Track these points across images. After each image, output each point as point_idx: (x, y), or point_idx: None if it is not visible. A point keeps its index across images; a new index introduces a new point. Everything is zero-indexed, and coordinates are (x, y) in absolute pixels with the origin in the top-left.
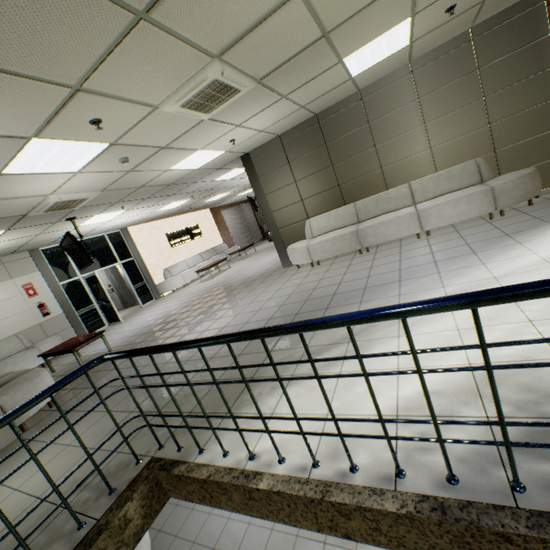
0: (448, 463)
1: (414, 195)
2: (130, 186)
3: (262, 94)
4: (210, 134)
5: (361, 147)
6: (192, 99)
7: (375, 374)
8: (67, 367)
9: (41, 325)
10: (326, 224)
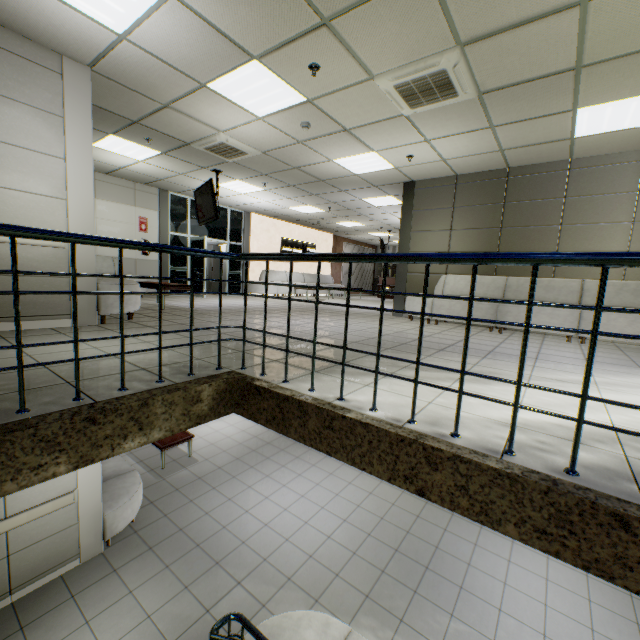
0: (576, 449)
1: (584, 295)
2: (288, 160)
3: (473, 113)
4: (396, 137)
5: (544, 220)
6: (410, 83)
7: (539, 326)
8: (145, 304)
9: (136, 261)
10: (463, 287)
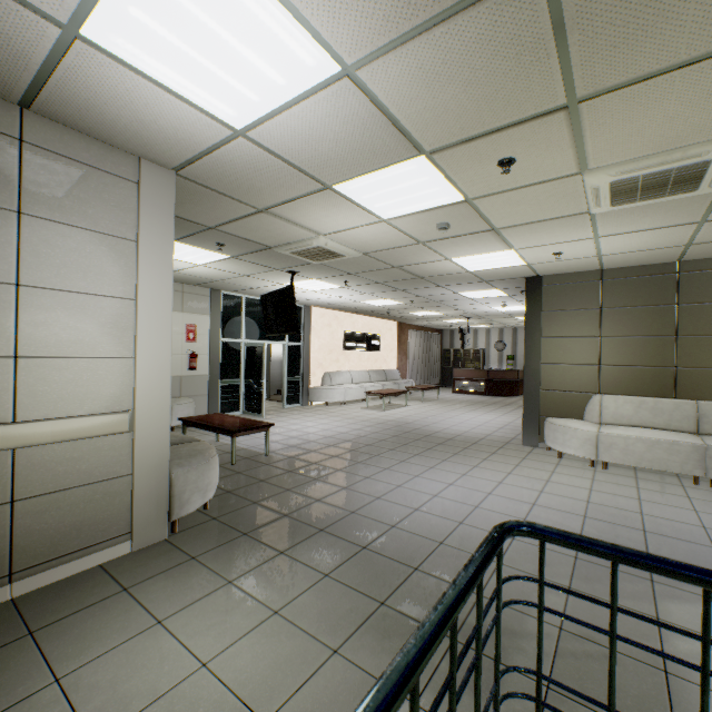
0: None
1: None
2: (391, 260)
3: (690, 207)
4: (556, 235)
5: None
6: (639, 177)
7: None
8: None
9: (181, 378)
10: (631, 413)
